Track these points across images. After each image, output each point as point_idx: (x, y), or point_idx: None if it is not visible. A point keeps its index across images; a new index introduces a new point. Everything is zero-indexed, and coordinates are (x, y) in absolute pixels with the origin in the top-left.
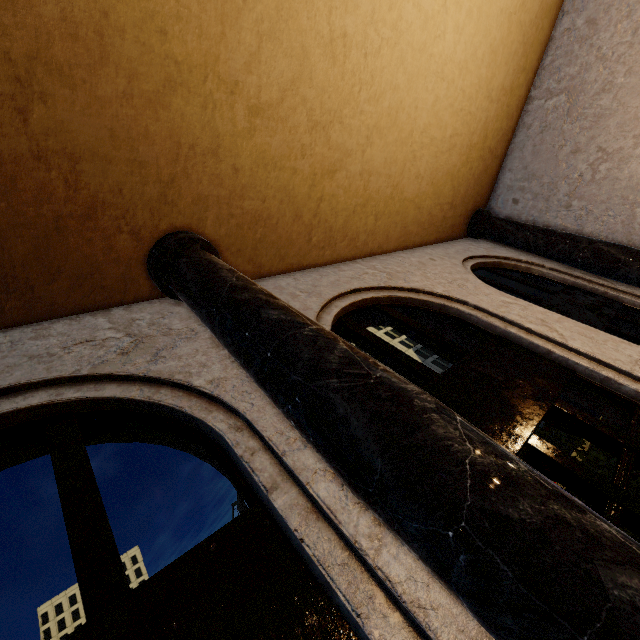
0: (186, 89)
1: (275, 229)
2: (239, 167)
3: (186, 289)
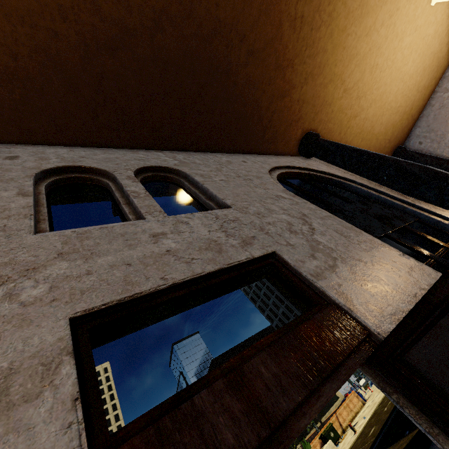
0: (333, 82)
1: (332, 137)
2: (333, 110)
3: (325, 148)
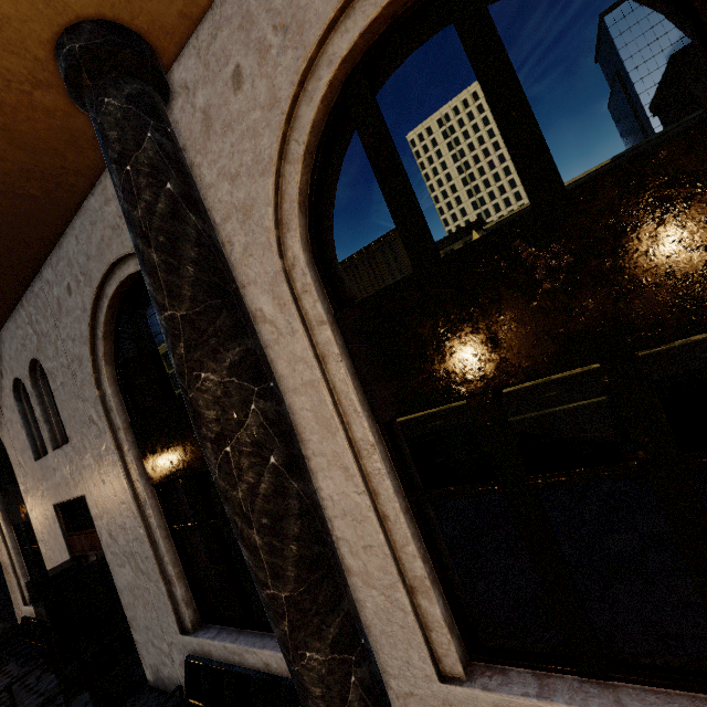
0: None
1: None
2: None
3: None
